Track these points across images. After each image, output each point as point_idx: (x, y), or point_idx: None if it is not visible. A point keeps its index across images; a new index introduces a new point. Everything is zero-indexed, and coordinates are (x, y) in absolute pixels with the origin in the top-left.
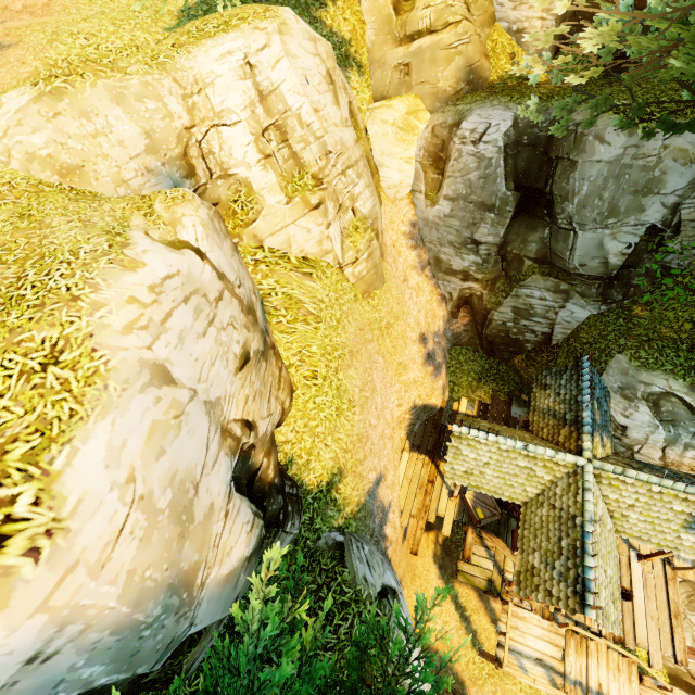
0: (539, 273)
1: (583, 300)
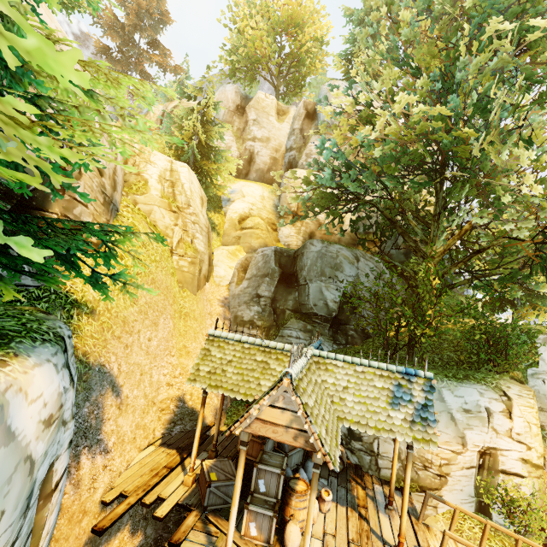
0: (294, 317)
1: (322, 337)
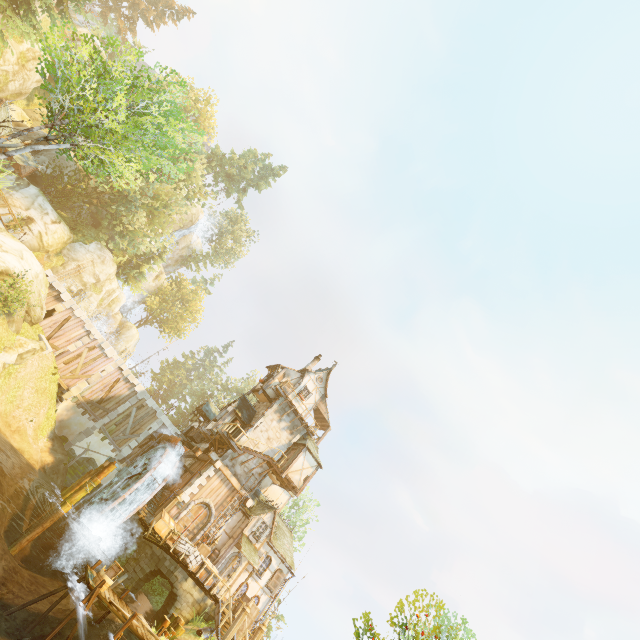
0: None
1: None
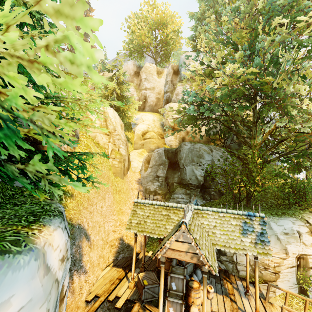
0: (179, 187)
1: (196, 197)
